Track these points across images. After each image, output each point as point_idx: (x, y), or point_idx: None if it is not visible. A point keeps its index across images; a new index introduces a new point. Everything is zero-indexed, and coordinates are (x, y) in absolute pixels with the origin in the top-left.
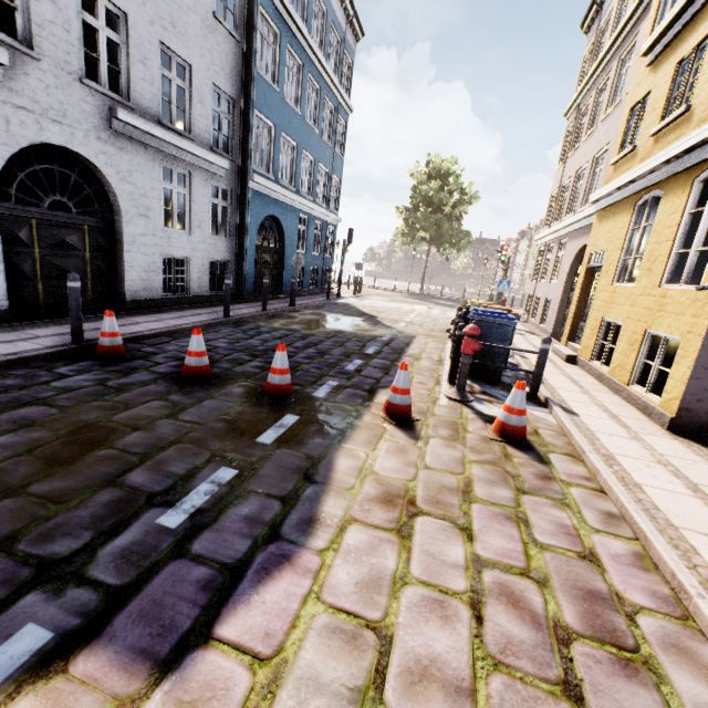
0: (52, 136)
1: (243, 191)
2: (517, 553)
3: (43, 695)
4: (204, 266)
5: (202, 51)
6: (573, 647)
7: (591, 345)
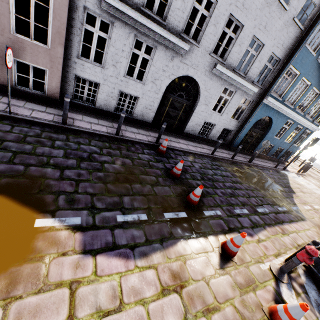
0: (189, 73)
1: (258, 103)
2: None
3: (69, 234)
4: (220, 129)
5: (275, 37)
6: None
7: None
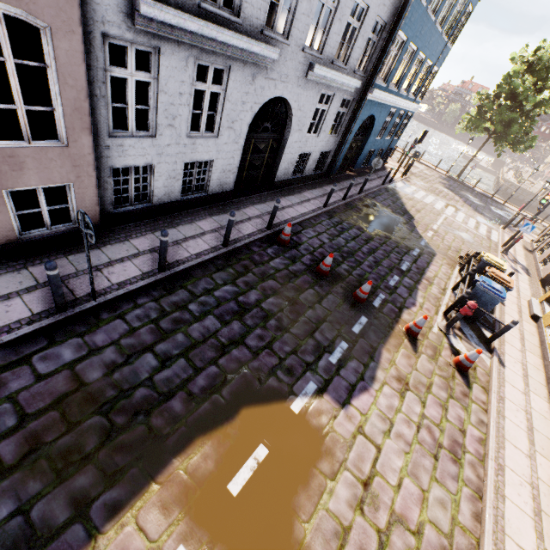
0: (278, 92)
1: (361, 101)
2: (437, 418)
3: (321, 400)
4: (316, 156)
5: None
6: (441, 450)
7: None
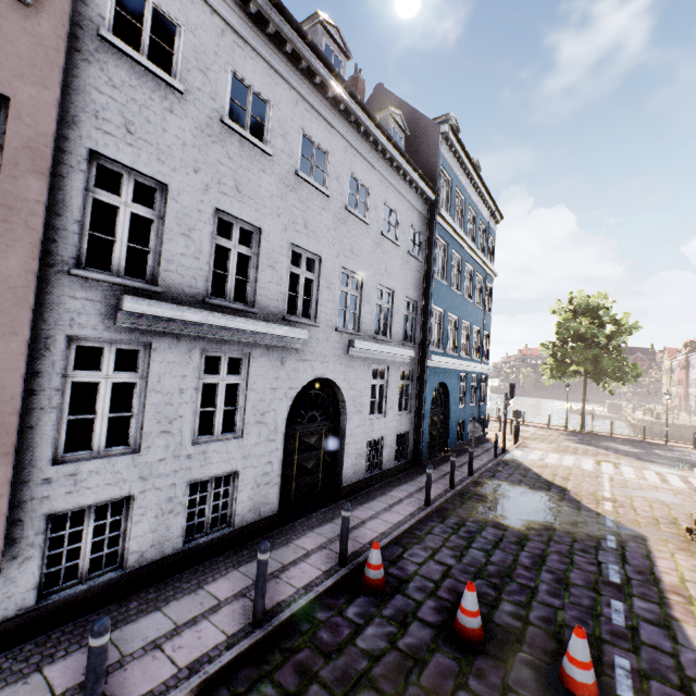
0: (317, 372)
1: (422, 369)
2: None
3: None
4: (392, 440)
5: (400, 278)
6: None
7: None
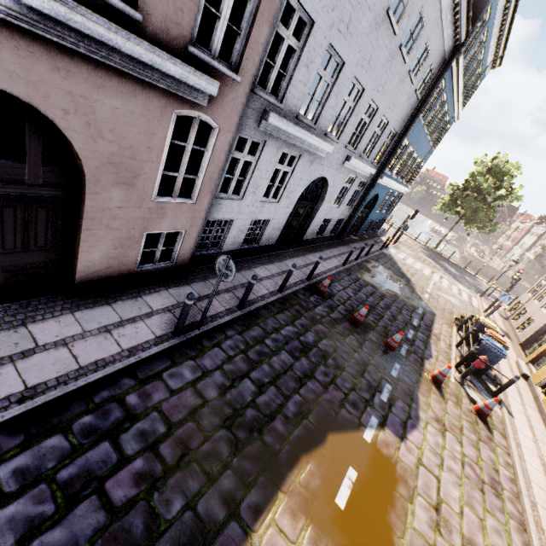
0: (323, 173)
1: (372, 183)
2: (475, 457)
3: (384, 433)
4: (334, 222)
5: (398, 112)
6: (485, 485)
7: (542, 378)
